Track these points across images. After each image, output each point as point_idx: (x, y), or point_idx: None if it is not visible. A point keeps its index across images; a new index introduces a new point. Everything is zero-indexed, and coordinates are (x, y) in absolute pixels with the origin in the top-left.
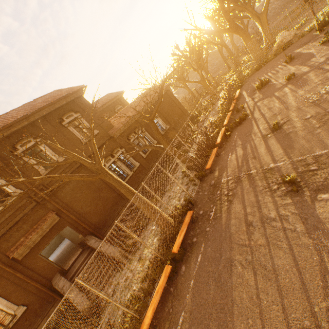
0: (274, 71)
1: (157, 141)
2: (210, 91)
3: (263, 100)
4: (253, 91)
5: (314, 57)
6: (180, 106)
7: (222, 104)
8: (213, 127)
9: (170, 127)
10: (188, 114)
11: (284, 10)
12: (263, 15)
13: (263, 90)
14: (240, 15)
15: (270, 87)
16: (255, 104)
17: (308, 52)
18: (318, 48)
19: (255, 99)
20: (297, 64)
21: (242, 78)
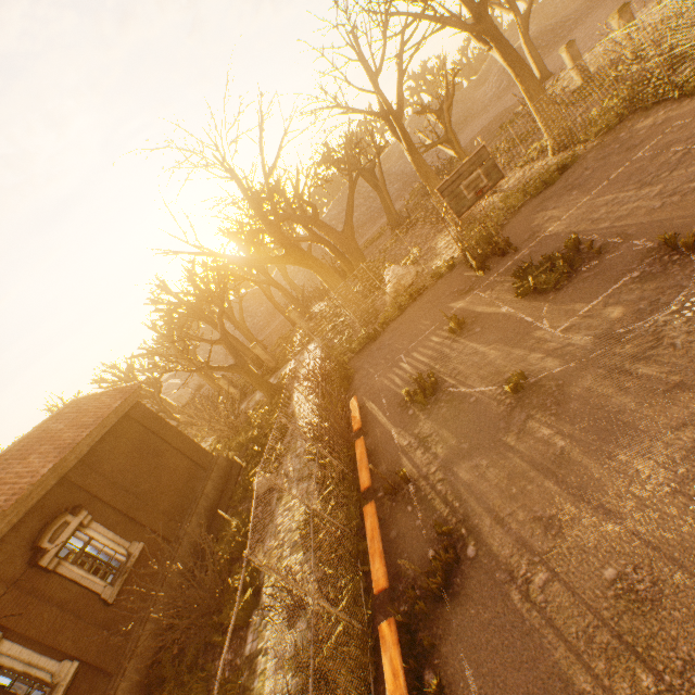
0: (431, 351)
1: (76, 656)
2: (266, 385)
3: (476, 460)
4: (403, 407)
5: (540, 329)
6: (184, 442)
7: (317, 438)
8: (320, 561)
9: (151, 540)
10: (215, 461)
11: (357, 235)
12: (343, 238)
13: (440, 410)
14: (292, 236)
15: (458, 405)
16: (450, 470)
17: (497, 312)
18: (520, 304)
19: (432, 444)
20: (492, 339)
21: (342, 356)
